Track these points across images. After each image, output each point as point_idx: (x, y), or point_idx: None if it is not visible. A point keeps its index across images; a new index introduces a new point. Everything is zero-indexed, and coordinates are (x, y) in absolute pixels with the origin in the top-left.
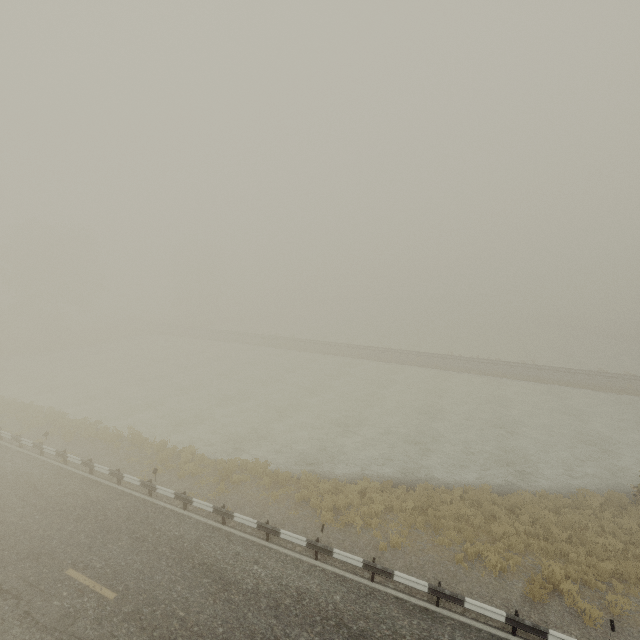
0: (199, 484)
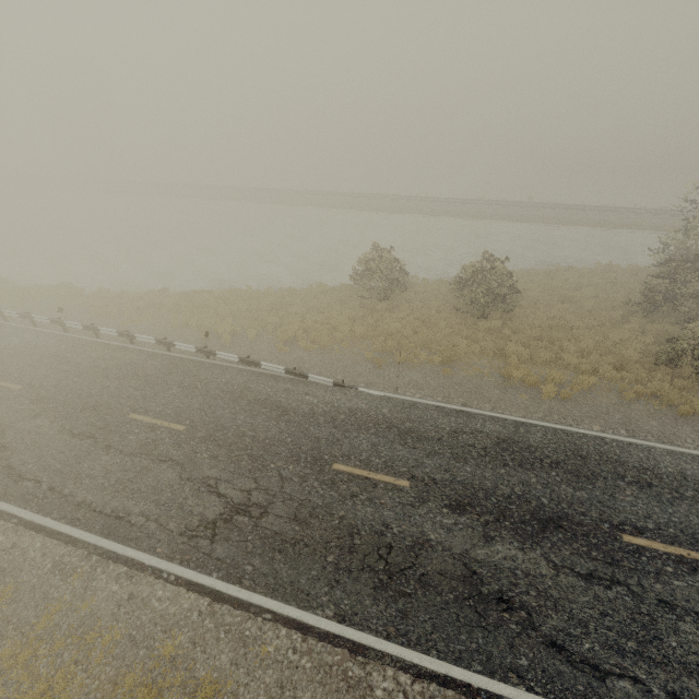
0: (4, 303)
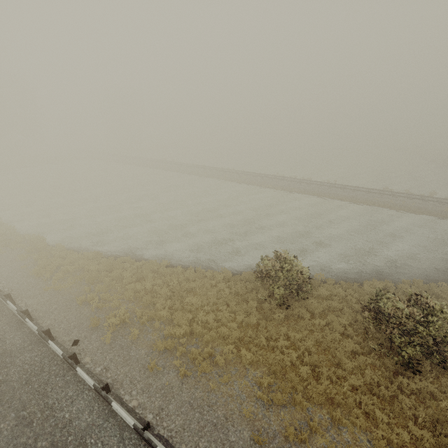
0: None
